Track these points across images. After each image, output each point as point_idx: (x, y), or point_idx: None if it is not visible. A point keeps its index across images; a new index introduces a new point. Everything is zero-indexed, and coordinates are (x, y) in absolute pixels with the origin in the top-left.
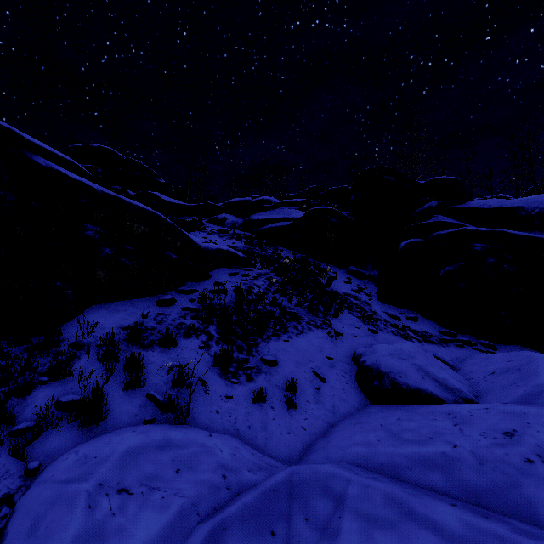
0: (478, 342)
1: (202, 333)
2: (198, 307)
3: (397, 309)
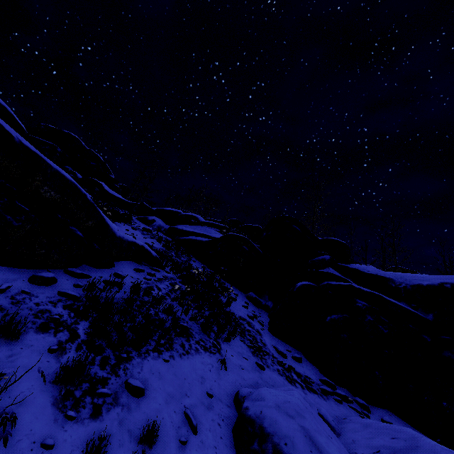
0: (353, 399)
1: (66, 329)
2: (80, 295)
3: (284, 345)
